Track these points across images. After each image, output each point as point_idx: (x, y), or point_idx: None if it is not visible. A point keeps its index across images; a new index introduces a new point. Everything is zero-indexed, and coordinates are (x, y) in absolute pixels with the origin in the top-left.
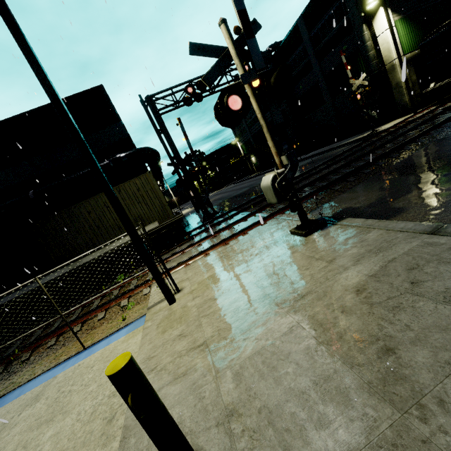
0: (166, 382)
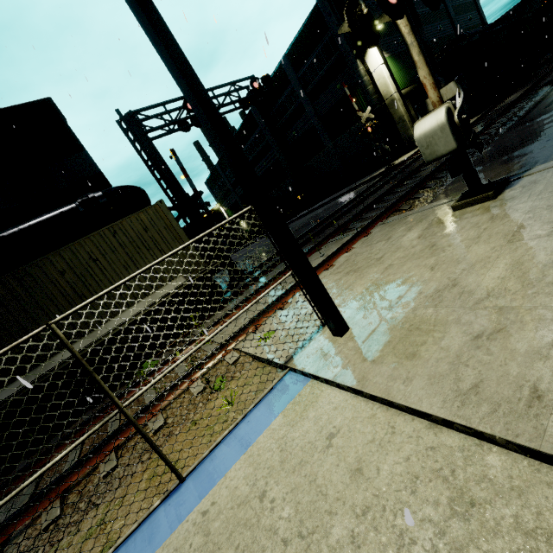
0: None
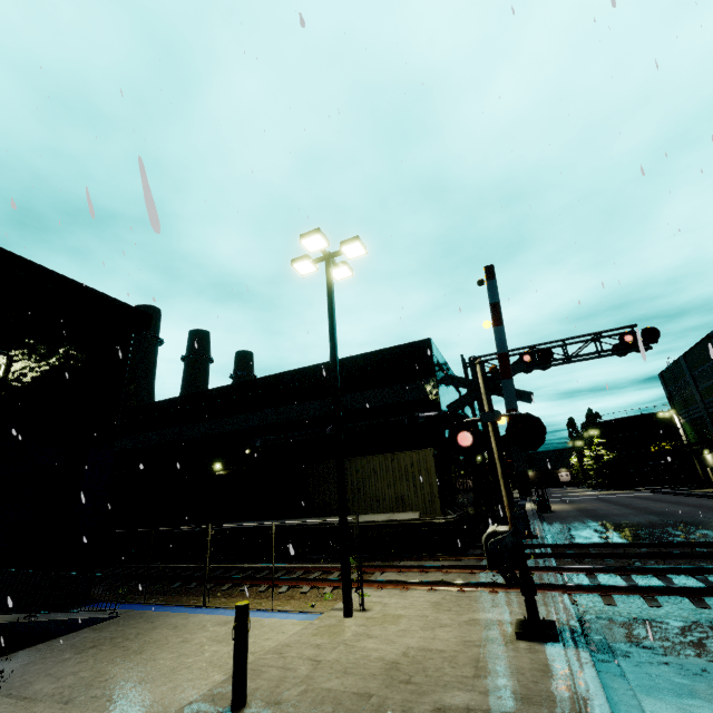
0: (277, 665)
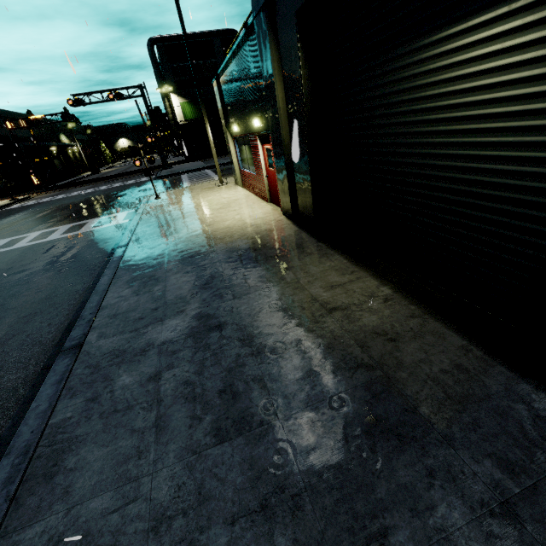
0: None
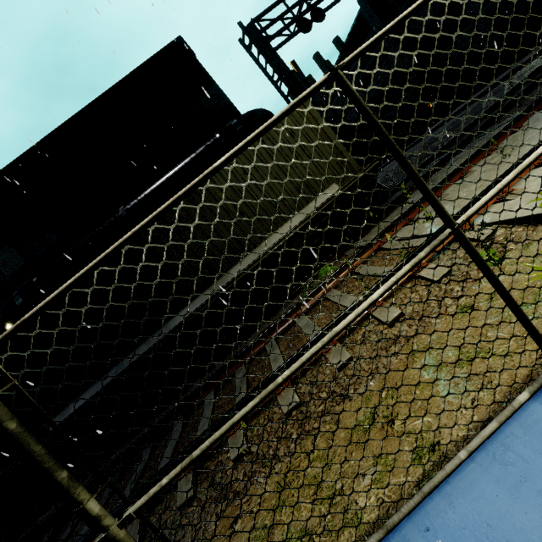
0: None
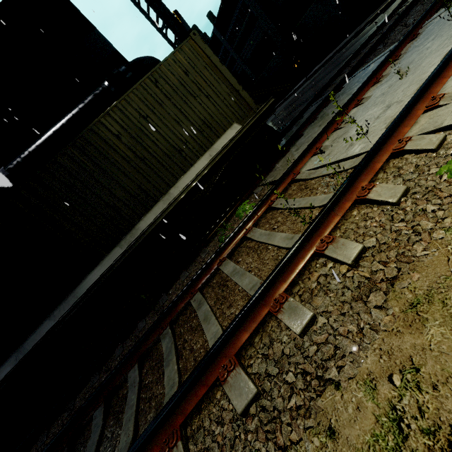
0: None
